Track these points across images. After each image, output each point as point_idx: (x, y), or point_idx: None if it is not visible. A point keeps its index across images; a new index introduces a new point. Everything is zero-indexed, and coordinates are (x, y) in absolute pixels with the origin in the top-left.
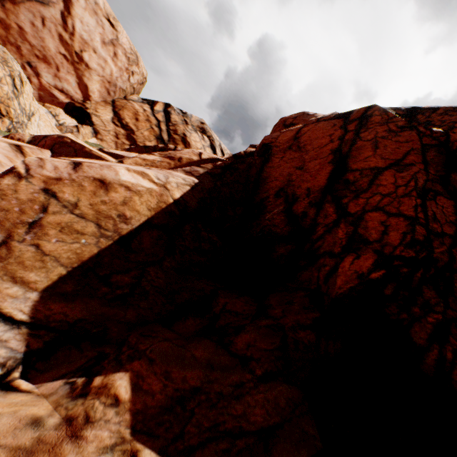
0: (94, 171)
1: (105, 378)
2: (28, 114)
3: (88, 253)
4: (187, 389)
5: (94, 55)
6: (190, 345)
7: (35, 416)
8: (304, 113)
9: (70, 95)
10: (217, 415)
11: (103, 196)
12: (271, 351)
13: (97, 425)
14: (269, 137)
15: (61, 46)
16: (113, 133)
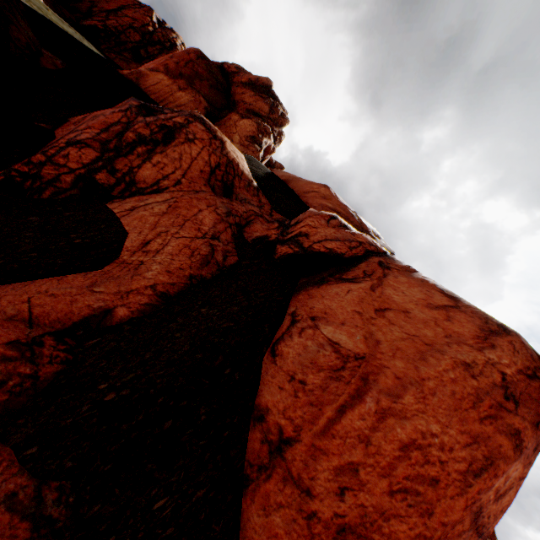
0: None
1: None
2: None
3: None
4: None
5: None
6: None
7: None
8: None
9: None
10: None
11: None
12: None
13: None
14: None
15: None
16: None
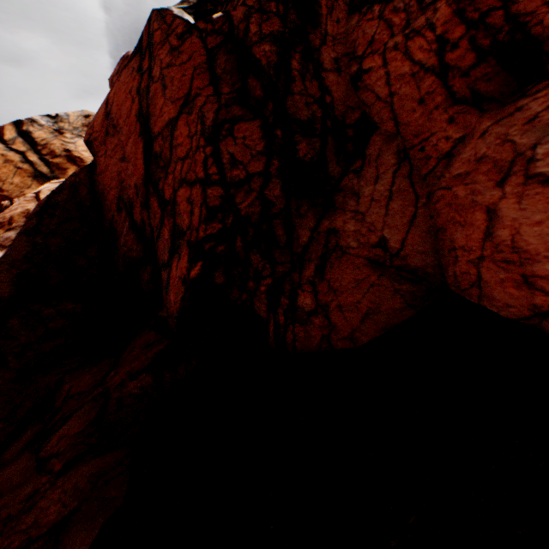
0: None
1: None
2: None
3: None
4: None
5: None
6: None
7: None
8: (124, 57)
9: None
10: (3, 542)
11: None
12: (81, 433)
13: None
14: (89, 127)
15: None
16: None
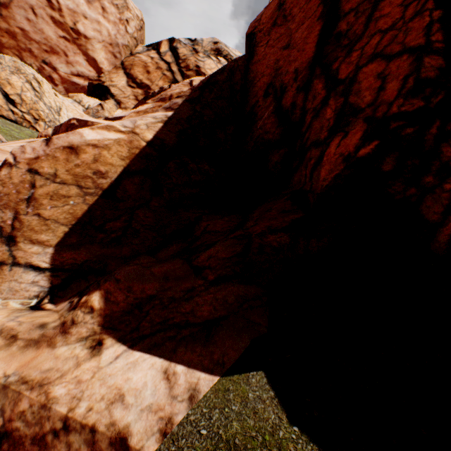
0: (62, 141)
1: (88, 297)
2: (56, 111)
3: (80, 211)
4: (145, 297)
5: (86, 22)
6: (157, 266)
7: (44, 323)
8: None
9: (86, 76)
10: (168, 314)
11: (75, 160)
12: (229, 259)
13: (79, 326)
14: (253, 22)
15: (57, 29)
16: (132, 97)
